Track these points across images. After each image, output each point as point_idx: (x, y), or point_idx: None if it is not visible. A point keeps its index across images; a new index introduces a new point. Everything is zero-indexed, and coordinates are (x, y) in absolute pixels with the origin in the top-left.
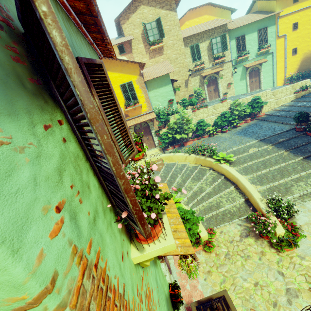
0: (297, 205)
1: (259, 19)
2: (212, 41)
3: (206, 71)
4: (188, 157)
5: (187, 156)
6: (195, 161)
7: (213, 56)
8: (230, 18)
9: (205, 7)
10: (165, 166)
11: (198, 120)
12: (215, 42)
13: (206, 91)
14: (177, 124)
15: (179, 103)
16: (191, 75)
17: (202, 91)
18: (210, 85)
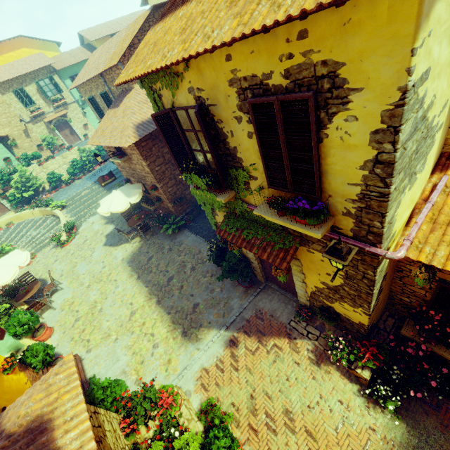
0: (85, 222)
1: (85, 59)
2: (39, 84)
3: (49, 115)
4: (34, 212)
5: (32, 211)
6: (41, 213)
7: (49, 99)
8: (59, 50)
9: (18, 39)
10: (15, 226)
11: (48, 173)
12: (44, 84)
13: (61, 136)
14: (20, 182)
15: (20, 159)
16: (32, 122)
17: (53, 137)
18: (63, 129)
